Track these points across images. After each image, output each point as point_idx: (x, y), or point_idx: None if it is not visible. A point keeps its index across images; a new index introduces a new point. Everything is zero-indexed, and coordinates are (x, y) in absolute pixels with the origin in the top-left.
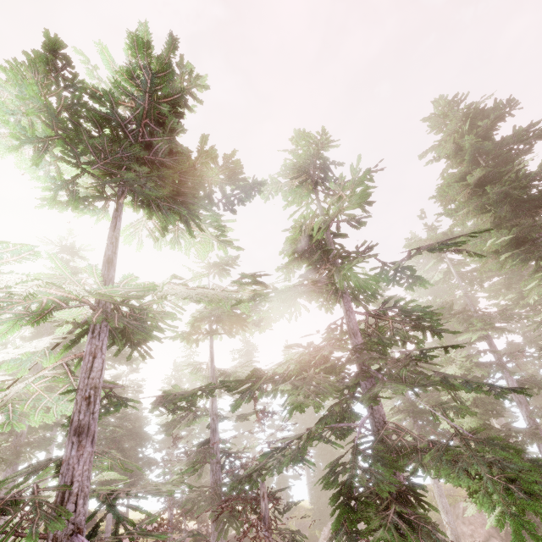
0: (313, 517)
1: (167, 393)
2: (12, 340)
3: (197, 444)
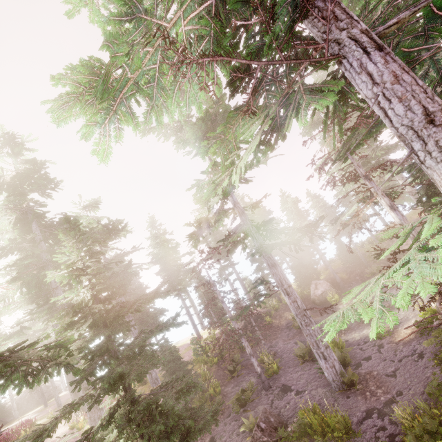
0: (299, 285)
1: (215, 165)
2: (1, 238)
3: (231, 231)
